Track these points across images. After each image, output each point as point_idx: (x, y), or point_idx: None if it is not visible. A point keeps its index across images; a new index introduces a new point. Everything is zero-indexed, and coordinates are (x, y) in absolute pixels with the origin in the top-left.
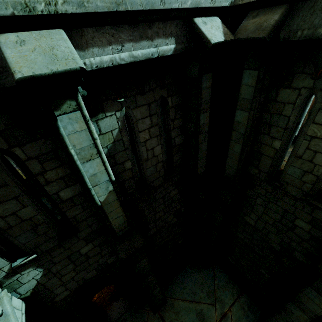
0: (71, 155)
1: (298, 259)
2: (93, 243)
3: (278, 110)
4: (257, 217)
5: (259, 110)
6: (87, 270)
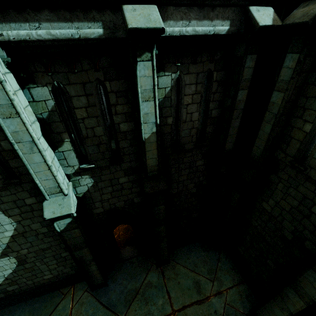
0: (138, 92)
1: (308, 249)
2: (129, 177)
3: (314, 94)
4: (275, 203)
5: (295, 93)
6: (119, 198)
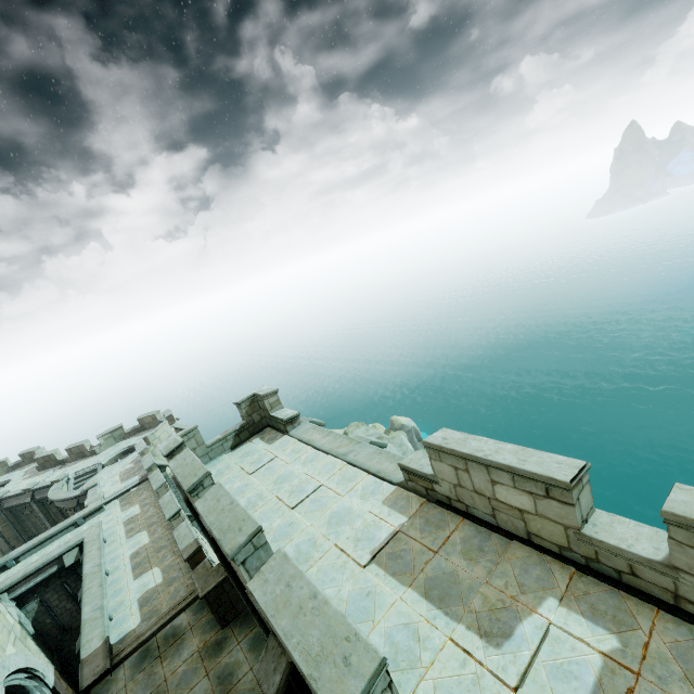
0: None
1: None
2: None
3: None
4: None
5: None
6: None
